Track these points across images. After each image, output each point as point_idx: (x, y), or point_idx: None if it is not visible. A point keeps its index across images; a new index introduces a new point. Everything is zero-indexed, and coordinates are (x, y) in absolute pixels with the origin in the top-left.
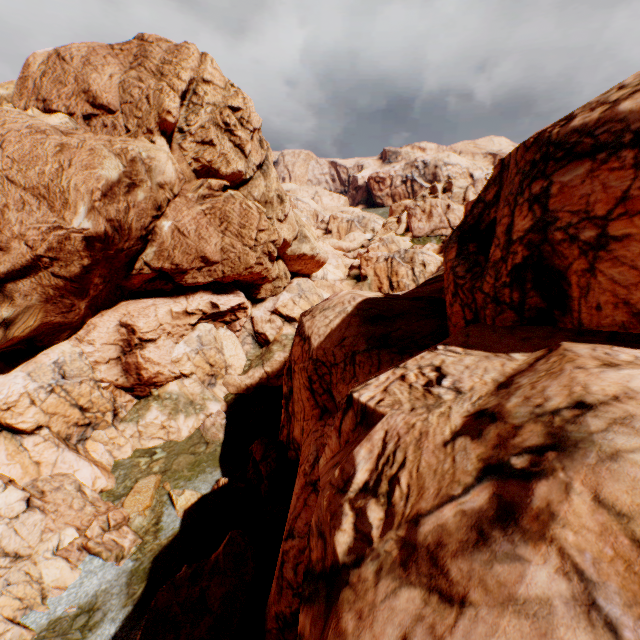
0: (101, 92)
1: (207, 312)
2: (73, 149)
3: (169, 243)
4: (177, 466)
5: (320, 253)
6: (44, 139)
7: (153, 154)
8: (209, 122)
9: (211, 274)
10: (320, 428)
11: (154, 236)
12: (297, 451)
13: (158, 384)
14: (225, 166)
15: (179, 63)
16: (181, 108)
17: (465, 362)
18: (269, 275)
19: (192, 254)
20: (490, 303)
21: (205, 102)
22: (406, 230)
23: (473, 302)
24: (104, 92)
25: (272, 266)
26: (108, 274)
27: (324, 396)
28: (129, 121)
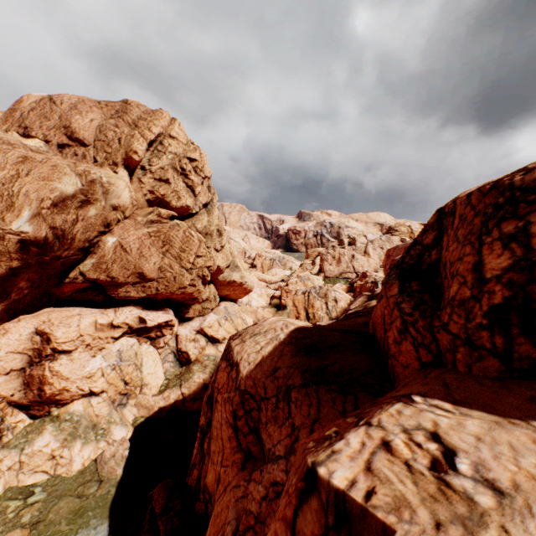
0: (80, 129)
1: (133, 326)
2: (36, 162)
3: (110, 257)
4: (54, 515)
5: (248, 281)
6: (9, 149)
7: (113, 180)
8: (169, 165)
9: (145, 290)
10: (243, 483)
11: (96, 249)
12: (207, 503)
13: (61, 402)
14: (176, 200)
15: (152, 121)
16: (147, 152)
17: (470, 428)
18: (200, 296)
19: (130, 269)
20: (462, 346)
21: (168, 151)
22: (319, 271)
23: (433, 342)
24: (82, 130)
25: (204, 288)
26: (38, 279)
27: (249, 436)
28: (99, 154)
